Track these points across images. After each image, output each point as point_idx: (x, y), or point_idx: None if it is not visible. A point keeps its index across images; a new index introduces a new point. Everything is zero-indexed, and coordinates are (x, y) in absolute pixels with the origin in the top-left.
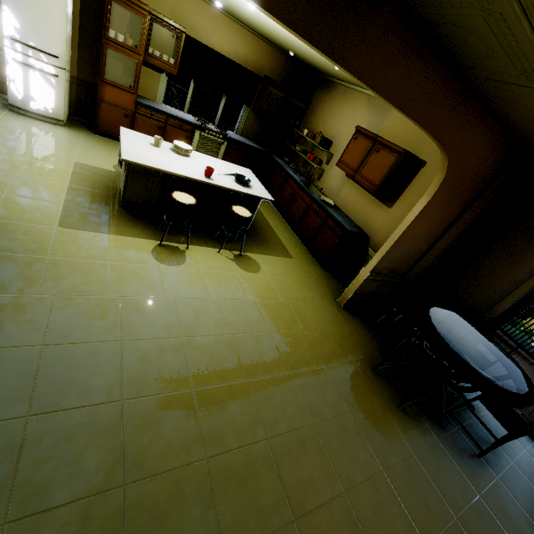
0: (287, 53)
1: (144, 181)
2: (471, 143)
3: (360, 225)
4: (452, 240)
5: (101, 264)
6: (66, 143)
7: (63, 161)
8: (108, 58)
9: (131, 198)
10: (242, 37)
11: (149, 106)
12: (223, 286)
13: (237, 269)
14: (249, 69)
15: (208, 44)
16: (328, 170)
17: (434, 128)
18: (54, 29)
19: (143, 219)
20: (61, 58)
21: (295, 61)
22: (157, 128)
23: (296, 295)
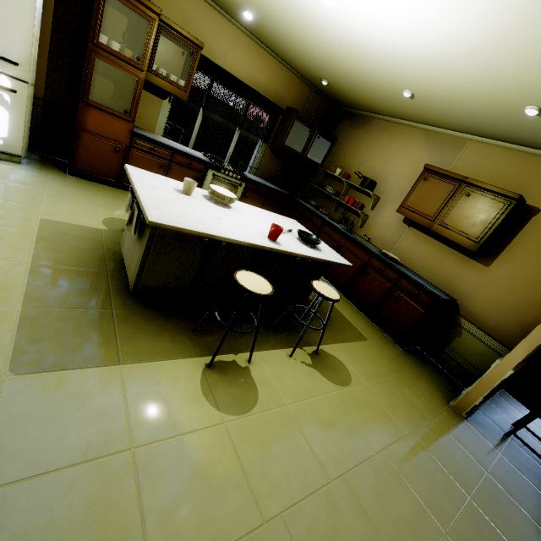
0: (311, 84)
1: (176, 253)
2: None
3: (439, 286)
4: None
5: (116, 463)
6: (24, 188)
7: (20, 218)
8: (93, 75)
9: (150, 282)
10: (263, 63)
11: (150, 138)
12: (330, 436)
13: (327, 385)
14: (269, 99)
15: (223, 67)
16: (374, 216)
17: None
18: (13, 22)
19: (168, 314)
20: (22, 66)
21: (319, 93)
22: (158, 166)
23: (413, 414)
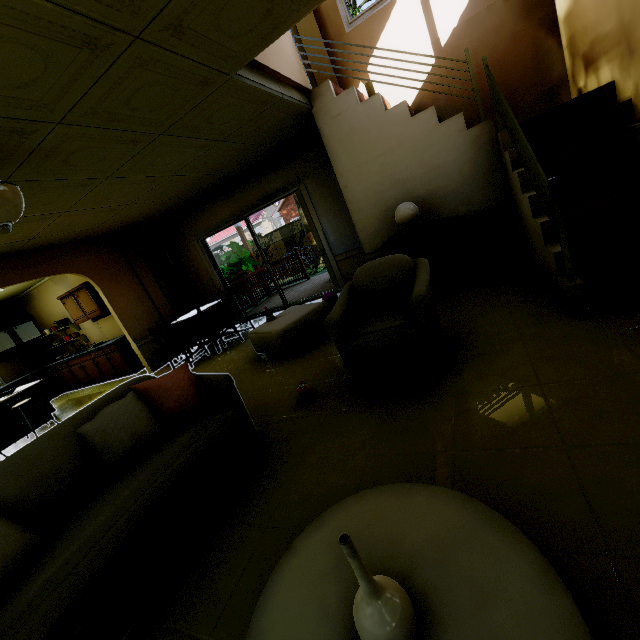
0: None
1: None
2: (77, 259)
3: None
4: (162, 287)
5: None
6: None
7: None
8: None
9: None
10: None
11: None
12: None
13: None
14: None
15: None
16: (86, 332)
17: (41, 274)
18: None
19: None
20: None
21: None
22: None
23: None
